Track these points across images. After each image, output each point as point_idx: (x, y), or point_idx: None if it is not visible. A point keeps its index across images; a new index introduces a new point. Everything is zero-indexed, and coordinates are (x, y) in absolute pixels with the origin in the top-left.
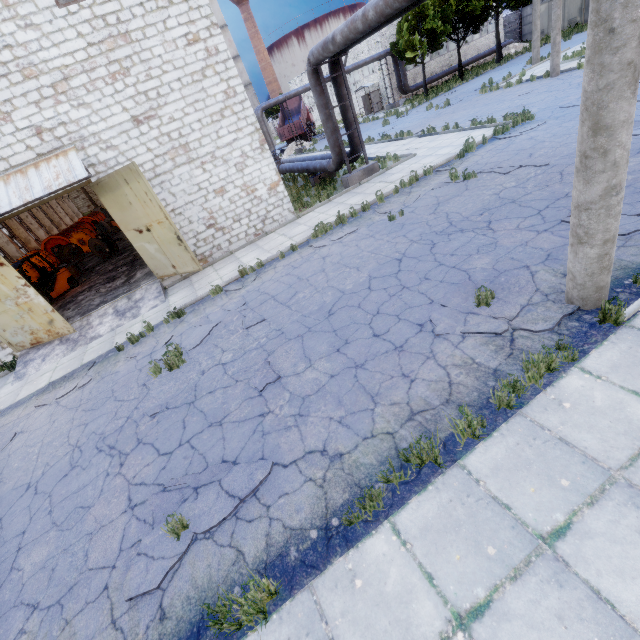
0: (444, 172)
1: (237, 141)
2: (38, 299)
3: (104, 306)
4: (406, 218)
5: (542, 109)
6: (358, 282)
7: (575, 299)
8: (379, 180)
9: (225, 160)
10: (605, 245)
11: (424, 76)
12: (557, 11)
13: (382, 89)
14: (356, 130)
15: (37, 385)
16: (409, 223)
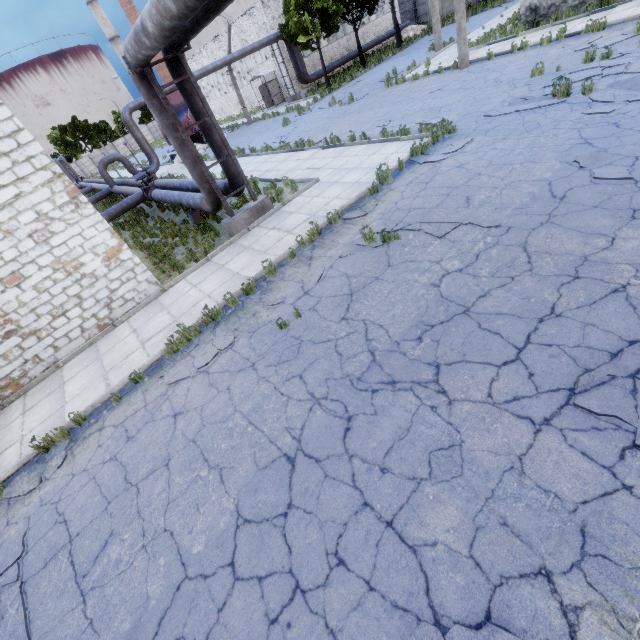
0: (355, 220)
1: (22, 198)
2: None
3: None
4: (305, 325)
5: (462, 116)
6: (215, 531)
7: None
8: (273, 224)
9: (7, 231)
10: None
11: (323, 64)
12: None
13: (280, 78)
14: (230, 156)
15: None
16: (309, 340)
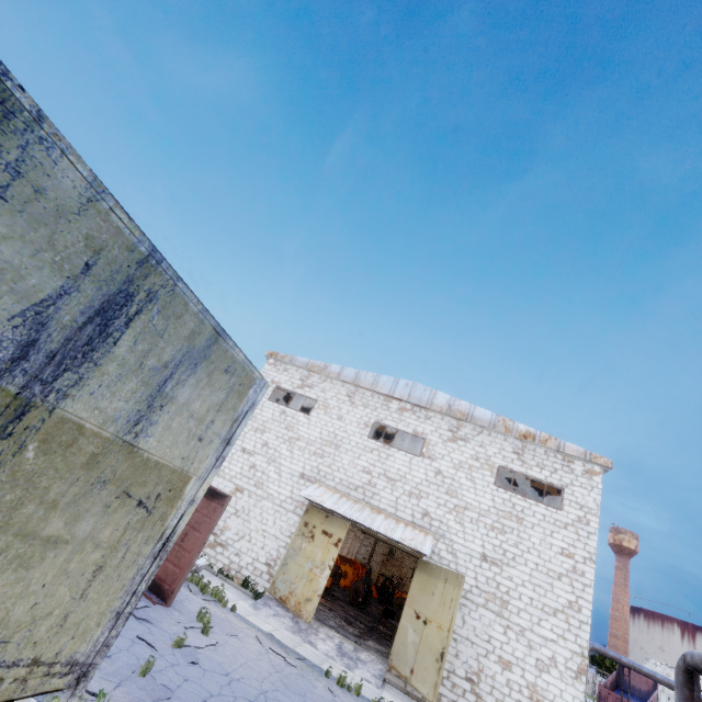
0: None
1: (554, 643)
2: (323, 580)
3: (336, 631)
4: None
5: None
6: None
7: None
8: None
9: (530, 645)
10: None
11: None
12: None
13: None
14: None
15: (262, 624)
16: None
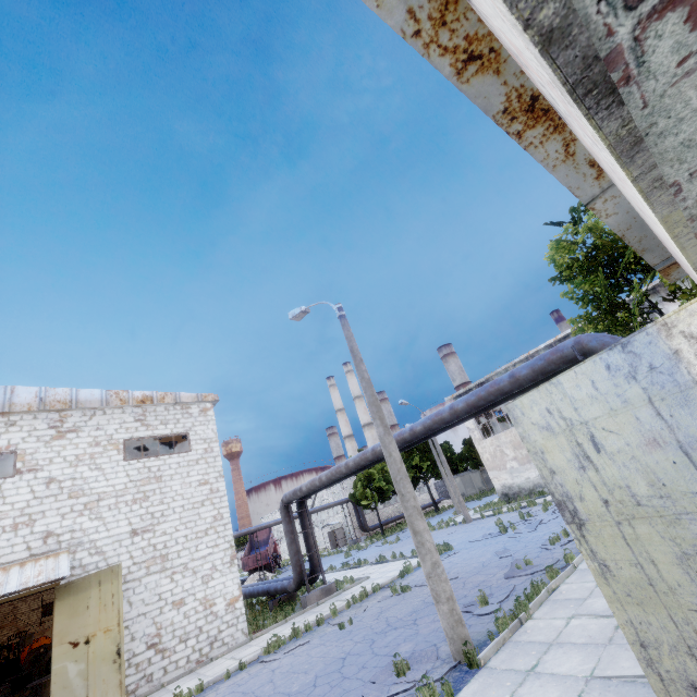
0: (389, 588)
1: (212, 554)
2: None
3: None
4: (354, 625)
5: (459, 543)
6: (305, 682)
7: (455, 654)
8: (336, 599)
9: (195, 571)
10: (449, 602)
11: (379, 518)
12: (453, 483)
13: (345, 527)
14: (316, 552)
15: None
16: (356, 628)
